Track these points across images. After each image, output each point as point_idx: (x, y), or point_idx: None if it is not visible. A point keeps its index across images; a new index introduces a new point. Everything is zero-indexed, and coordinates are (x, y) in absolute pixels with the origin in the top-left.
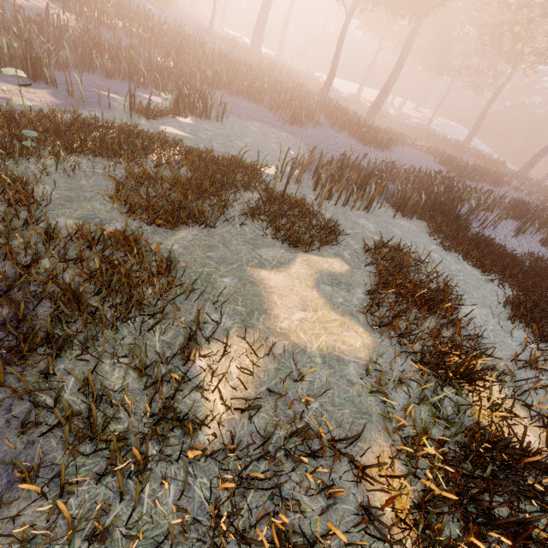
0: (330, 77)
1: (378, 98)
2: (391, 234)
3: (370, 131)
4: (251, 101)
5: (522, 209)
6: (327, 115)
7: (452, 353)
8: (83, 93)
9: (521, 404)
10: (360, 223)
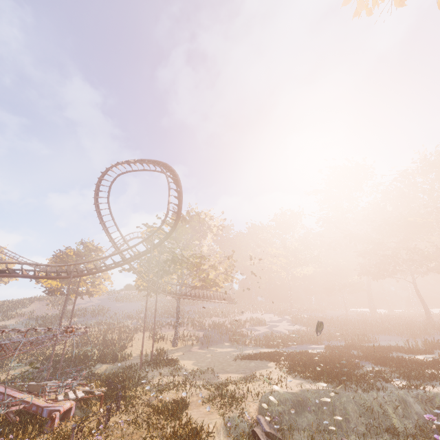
0: (426, 310)
1: None
2: None
3: None
4: (385, 334)
5: None
6: (437, 329)
7: None
8: (333, 343)
9: None
10: None
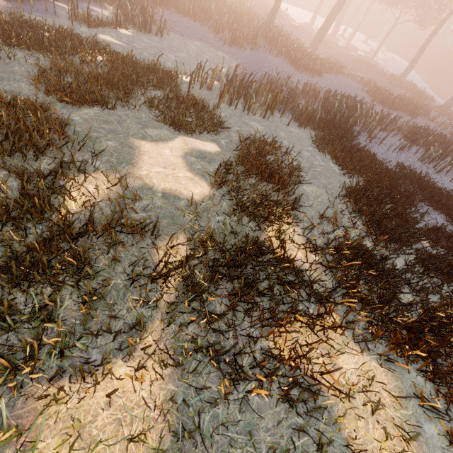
0: (277, 2)
1: (323, 26)
2: (275, 135)
3: (304, 57)
4: (196, 21)
5: (416, 132)
6: (268, 40)
7: (264, 203)
8: None
9: (306, 239)
10: (251, 124)
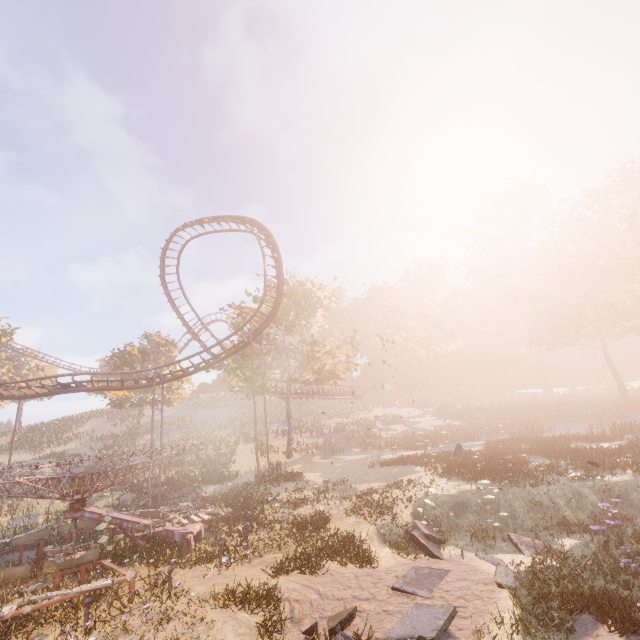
0: (620, 385)
1: None
2: None
3: None
4: (563, 421)
5: None
6: (633, 409)
7: None
8: (494, 437)
9: None
10: None
